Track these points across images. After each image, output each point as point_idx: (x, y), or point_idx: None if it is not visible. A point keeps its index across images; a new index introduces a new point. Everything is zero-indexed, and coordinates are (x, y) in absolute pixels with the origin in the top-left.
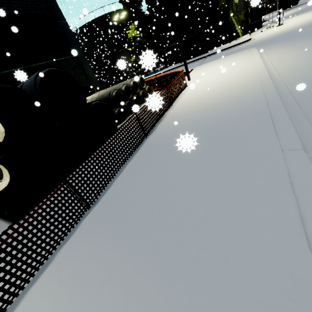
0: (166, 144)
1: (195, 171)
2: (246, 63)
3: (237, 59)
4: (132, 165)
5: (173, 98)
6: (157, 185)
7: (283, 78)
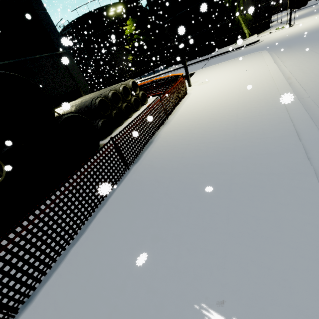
0: (153, 188)
1: (191, 264)
2: (257, 69)
3: (245, 64)
4: (100, 220)
5: (169, 111)
6: (127, 284)
7: (309, 92)
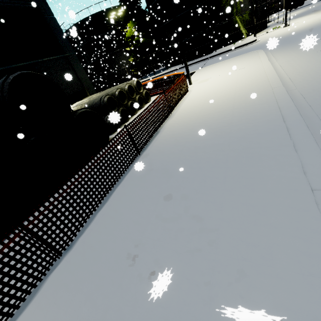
0: (162, 166)
1: (196, 210)
2: (253, 67)
3: (242, 62)
4: (119, 192)
5: (172, 106)
6: (147, 228)
7: (297, 85)
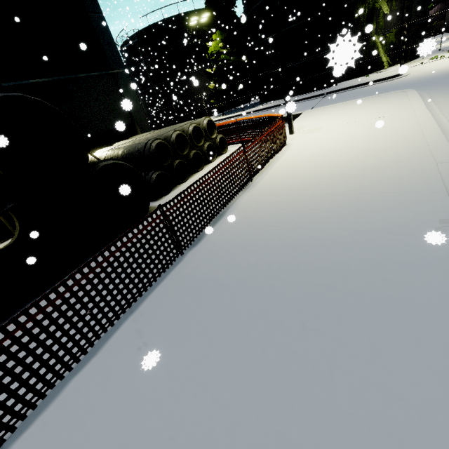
0: (213, 293)
1: None
2: (399, 117)
3: (380, 107)
4: (125, 336)
5: (256, 169)
6: None
7: None
